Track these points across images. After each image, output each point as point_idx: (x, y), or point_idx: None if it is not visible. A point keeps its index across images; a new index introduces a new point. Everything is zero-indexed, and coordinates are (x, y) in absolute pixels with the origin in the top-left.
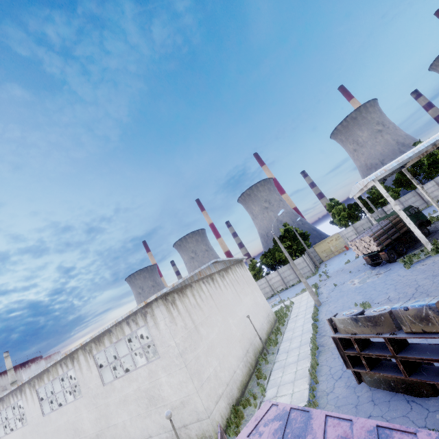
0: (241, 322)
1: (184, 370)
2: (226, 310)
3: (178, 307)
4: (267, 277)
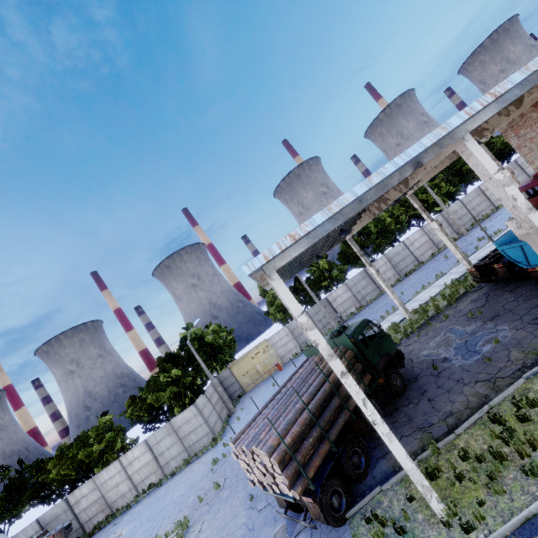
0: None
1: None
2: None
3: None
4: (123, 459)
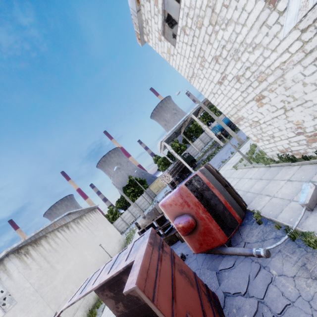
0: (96, 251)
1: (41, 301)
2: (82, 246)
3: (32, 256)
4: (121, 216)
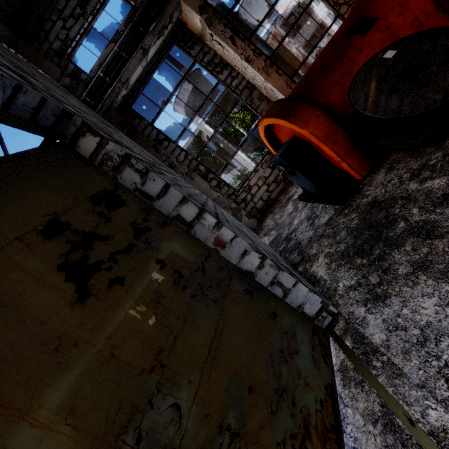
0: None
1: None
2: None
3: None
4: None
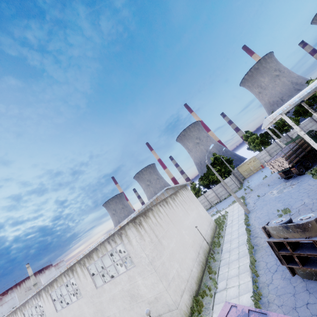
0: (191, 231)
1: (155, 274)
2: (179, 224)
3: (144, 227)
4: (205, 194)
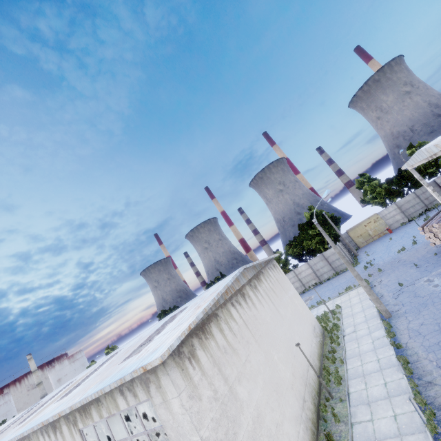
0: (288, 352)
1: None
2: (267, 340)
3: (199, 362)
4: (295, 270)
